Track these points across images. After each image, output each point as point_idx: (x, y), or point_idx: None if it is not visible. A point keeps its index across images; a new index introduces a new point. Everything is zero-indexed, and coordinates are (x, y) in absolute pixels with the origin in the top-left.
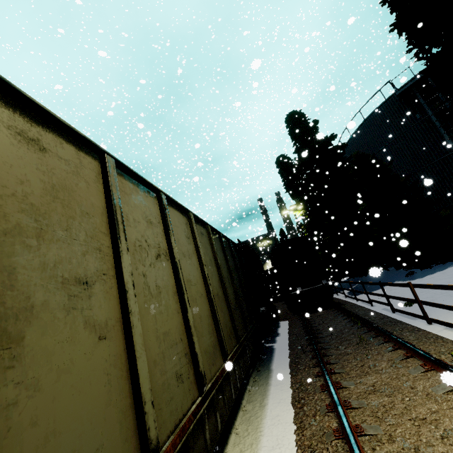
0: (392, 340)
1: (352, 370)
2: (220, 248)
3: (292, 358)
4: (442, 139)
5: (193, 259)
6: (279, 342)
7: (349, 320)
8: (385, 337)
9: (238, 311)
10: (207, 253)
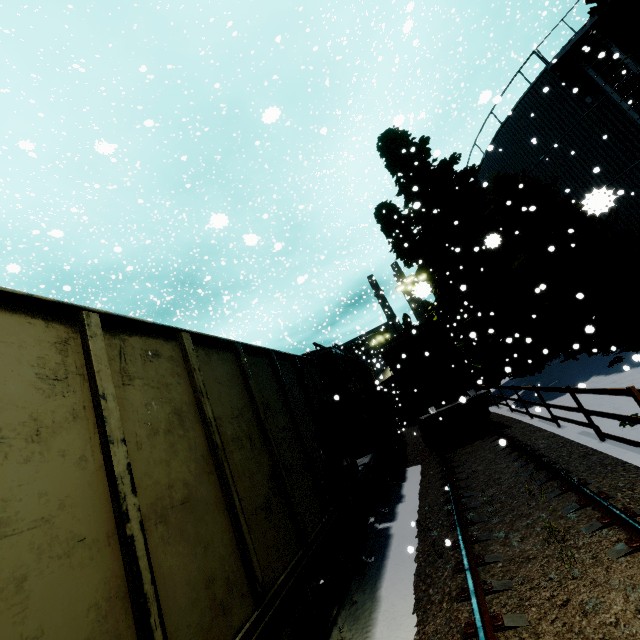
0: (620, 523)
1: (544, 619)
2: (234, 373)
3: (420, 564)
4: (636, 129)
5: (65, 436)
6: (402, 519)
7: (522, 463)
8: (602, 512)
9: (277, 507)
10: (165, 399)
